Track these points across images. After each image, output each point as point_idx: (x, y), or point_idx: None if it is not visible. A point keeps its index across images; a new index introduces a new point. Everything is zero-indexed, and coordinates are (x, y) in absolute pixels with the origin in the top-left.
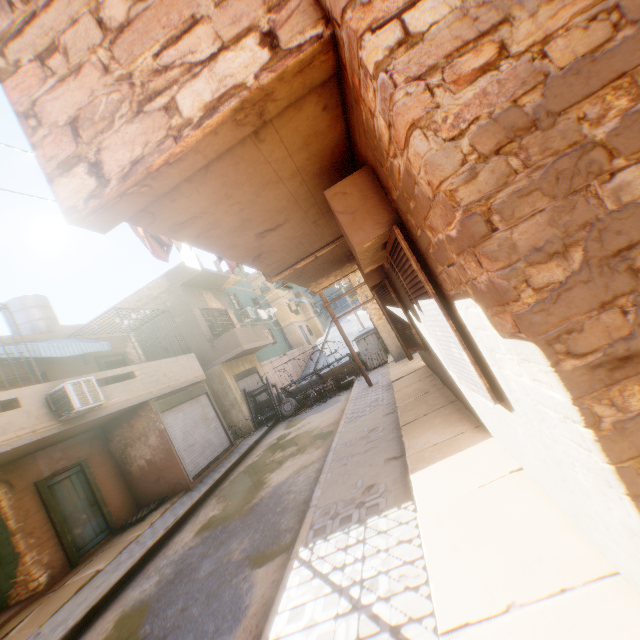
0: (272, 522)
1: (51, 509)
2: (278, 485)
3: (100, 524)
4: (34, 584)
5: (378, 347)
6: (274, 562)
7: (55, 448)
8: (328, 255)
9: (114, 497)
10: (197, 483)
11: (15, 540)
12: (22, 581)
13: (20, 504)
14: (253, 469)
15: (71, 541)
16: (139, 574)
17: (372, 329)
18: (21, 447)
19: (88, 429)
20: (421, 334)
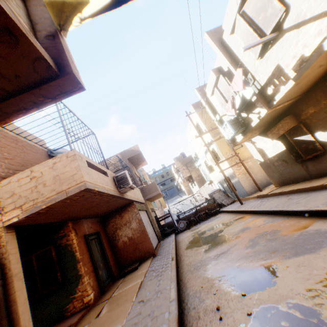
0: (274, 228)
1: (91, 253)
2: (242, 229)
3: (107, 272)
4: (87, 298)
5: (225, 196)
6: (315, 224)
7: (88, 220)
8: (278, 110)
9: (110, 258)
10: (156, 253)
11: (78, 266)
12: (77, 297)
13: (79, 244)
14: (198, 239)
15: (100, 276)
16: (184, 272)
17: (219, 189)
18: (108, 197)
19: (104, 212)
20: (321, 144)
